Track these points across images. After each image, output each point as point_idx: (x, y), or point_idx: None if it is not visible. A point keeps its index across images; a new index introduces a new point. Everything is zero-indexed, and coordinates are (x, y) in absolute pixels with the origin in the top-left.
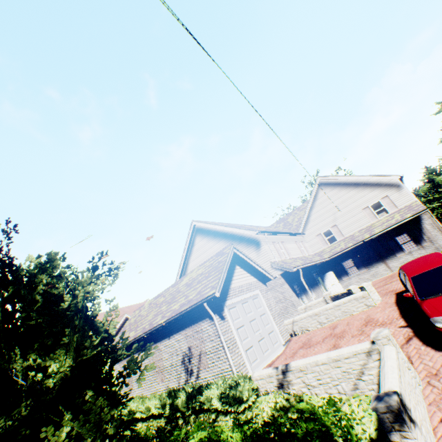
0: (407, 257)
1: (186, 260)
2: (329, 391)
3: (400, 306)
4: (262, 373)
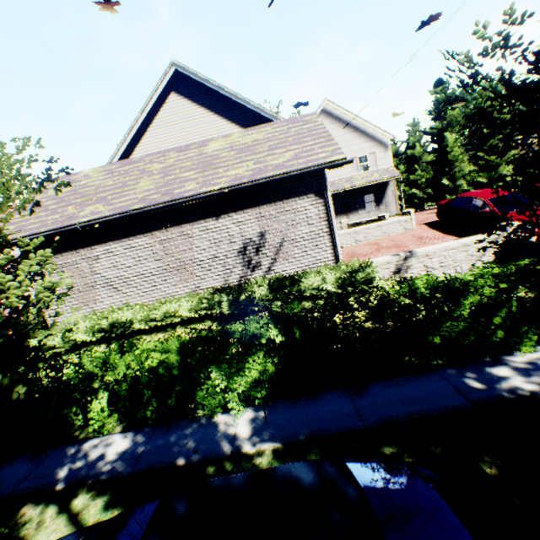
0: (365, 216)
1: (138, 130)
2: (447, 272)
3: (438, 230)
4: (380, 261)
